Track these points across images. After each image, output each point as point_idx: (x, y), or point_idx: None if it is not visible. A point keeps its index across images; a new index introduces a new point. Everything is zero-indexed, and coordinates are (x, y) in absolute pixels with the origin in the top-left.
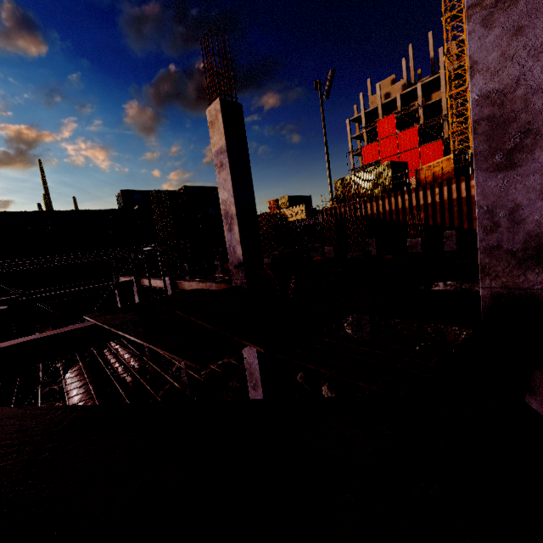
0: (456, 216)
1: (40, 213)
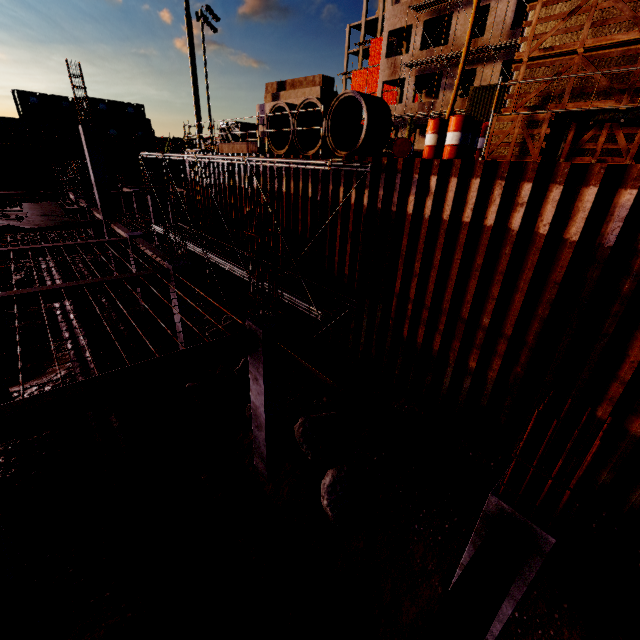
0: None
1: None
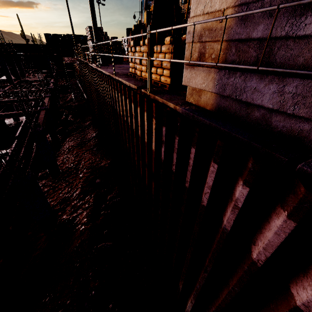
0: None
1: (15, 44)
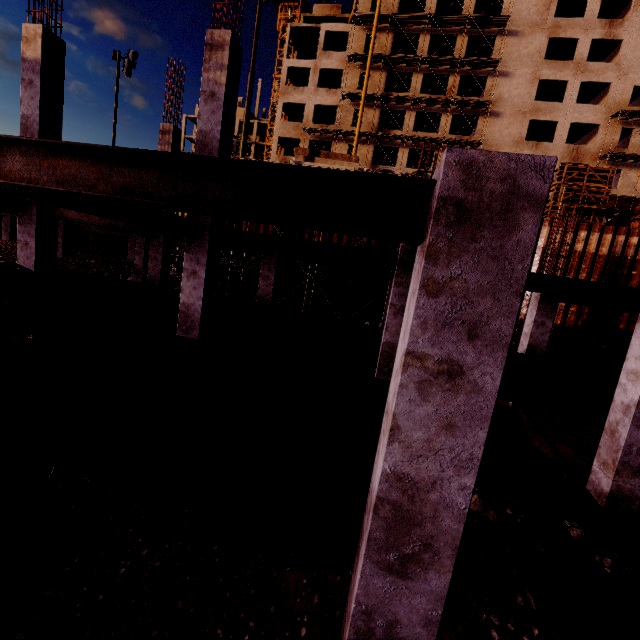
0: None
1: None
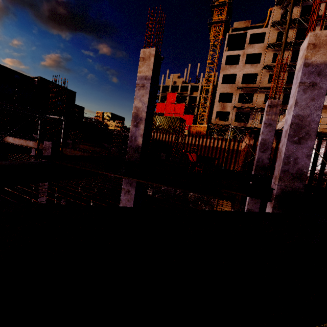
0: (202, 153)
1: None
